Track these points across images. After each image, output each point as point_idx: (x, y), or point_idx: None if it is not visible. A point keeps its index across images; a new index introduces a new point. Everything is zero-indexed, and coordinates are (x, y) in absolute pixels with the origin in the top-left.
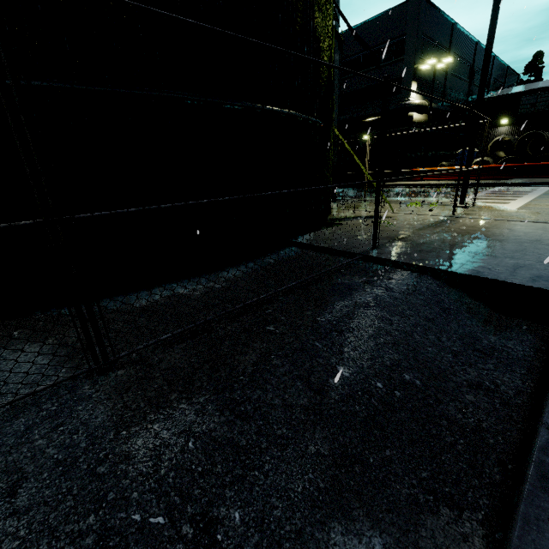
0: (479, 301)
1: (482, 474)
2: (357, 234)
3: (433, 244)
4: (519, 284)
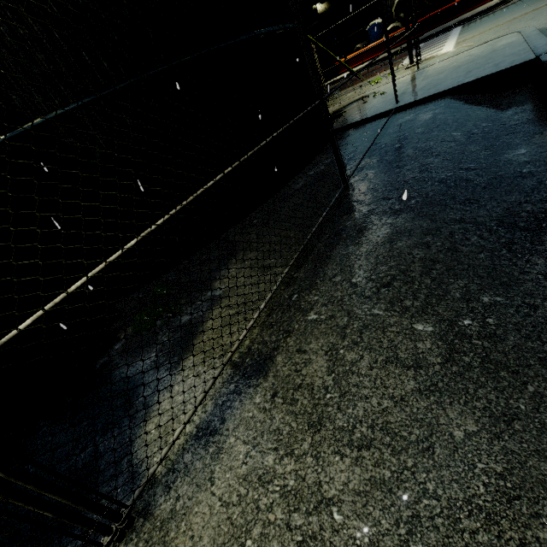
0: (484, 94)
1: (541, 125)
2: (370, 107)
3: (432, 84)
4: (506, 68)
